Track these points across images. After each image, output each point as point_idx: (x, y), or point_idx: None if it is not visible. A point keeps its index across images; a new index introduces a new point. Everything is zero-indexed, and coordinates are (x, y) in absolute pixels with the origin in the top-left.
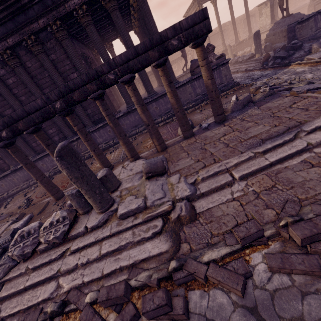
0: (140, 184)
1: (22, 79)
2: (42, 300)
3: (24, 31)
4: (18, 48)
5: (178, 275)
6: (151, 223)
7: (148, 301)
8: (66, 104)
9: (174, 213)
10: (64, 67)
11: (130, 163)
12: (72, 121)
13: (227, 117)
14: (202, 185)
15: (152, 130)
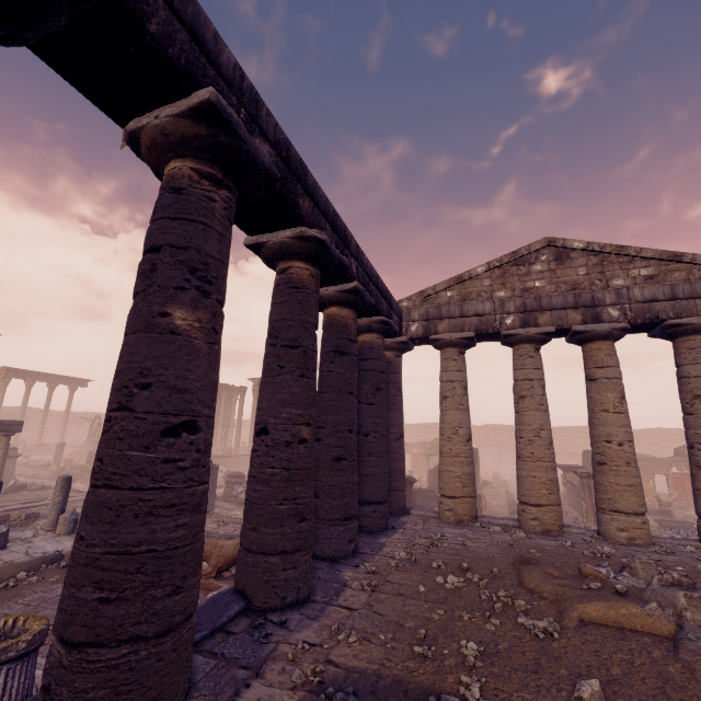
0: None
1: None
2: None
3: None
4: None
5: None
6: None
7: None
8: None
9: None
10: None
11: None
12: None
13: (1, 494)
14: None
15: None
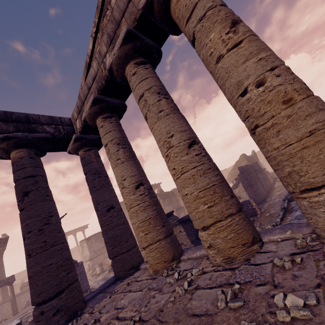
0: None
1: None
2: None
3: None
4: None
5: None
6: None
7: None
8: None
9: None
10: None
11: None
12: None
13: (20, 312)
14: None
15: None
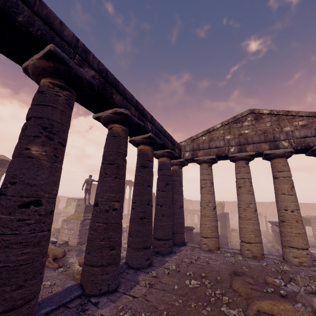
0: None
1: None
2: None
3: None
4: None
5: None
6: None
7: None
8: None
9: None
10: None
11: None
12: None
13: None
14: None
15: None
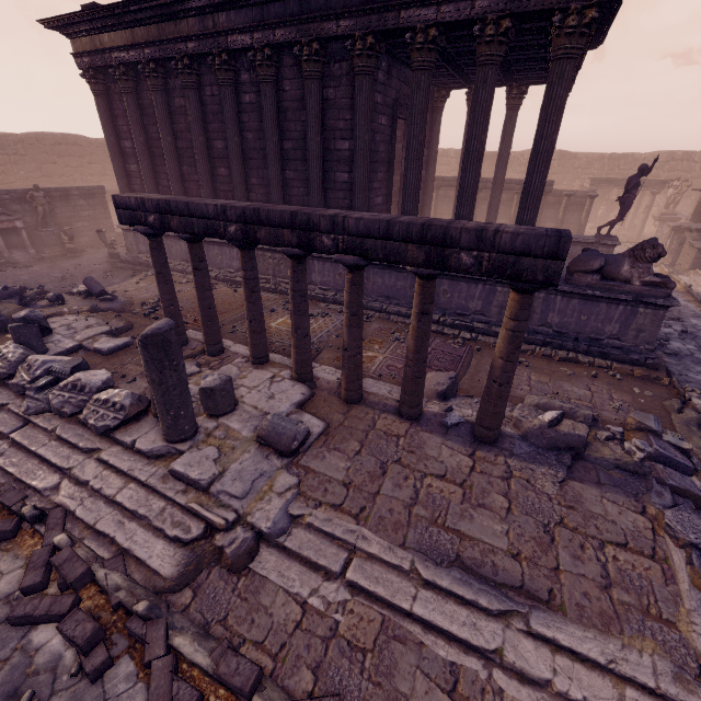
0: (246, 440)
1: (262, 106)
2: (34, 487)
3: (309, 28)
4: (287, 51)
5: (136, 623)
6: (189, 520)
7: (74, 619)
8: (243, 236)
9: (221, 537)
10: (336, 122)
11: (286, 381)
12: (243, 261)
13: (502, 441)
14: (299, 534)
15: (347, 361)
